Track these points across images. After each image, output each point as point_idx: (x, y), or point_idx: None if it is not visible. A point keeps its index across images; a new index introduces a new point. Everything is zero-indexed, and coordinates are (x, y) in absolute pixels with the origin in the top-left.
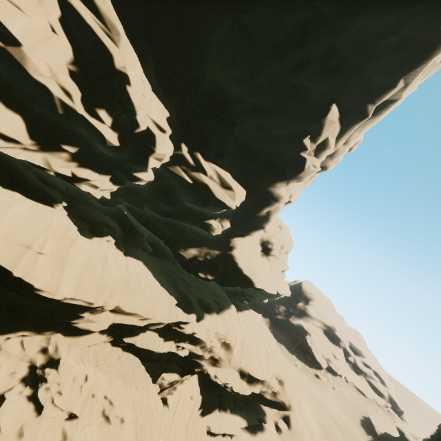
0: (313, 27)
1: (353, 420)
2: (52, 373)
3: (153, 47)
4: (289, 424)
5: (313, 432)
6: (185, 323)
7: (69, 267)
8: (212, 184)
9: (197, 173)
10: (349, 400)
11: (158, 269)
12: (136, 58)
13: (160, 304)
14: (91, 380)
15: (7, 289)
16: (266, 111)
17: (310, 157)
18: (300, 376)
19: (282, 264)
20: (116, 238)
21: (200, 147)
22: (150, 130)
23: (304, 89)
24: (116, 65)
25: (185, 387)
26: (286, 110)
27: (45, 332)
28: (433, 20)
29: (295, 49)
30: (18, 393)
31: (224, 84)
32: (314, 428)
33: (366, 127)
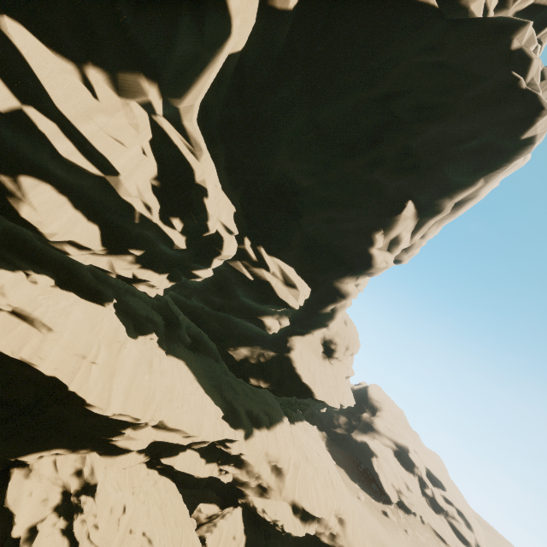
0: (390, 129)
1: None
2: (88, 502)
3: (225, 144)
4: None
5: None
6: (231, 441)
7: (118, 376)
8: (275, 281)
9: (259, 270)
10: None
11: (202, 370)
12: (214, 168)
13: (205, 418)
14: (130, 511)
15: (56, 402)
16: (337, 205)
17: (383, 252)
18: (363, 513)
19: (347, 368)
20: (160, 334)
21: (263, 240)
22: (219, 233)
23: (379, 185)
24: (196, 179)
25: (227, 523)
26: (359, 205)
27: (80, 450)
28: (511, 130)
29: (370, 149)
30: (52, 525)
31: (294, 175)
32: None
33: (444, 221)
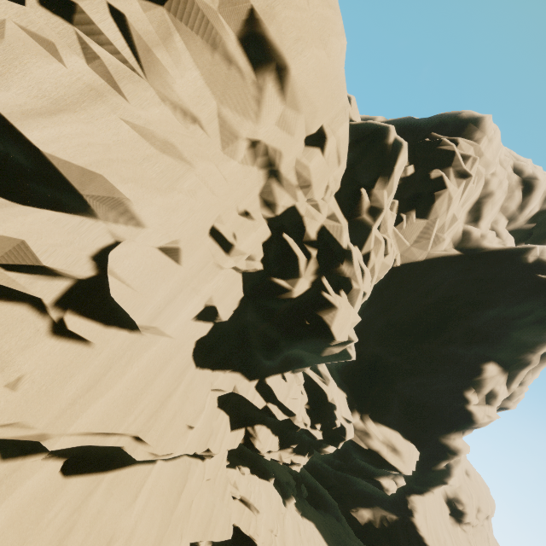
0: (451, 319)
1: None
2: None
3: None
4: None
5: None
6: None
7: None
8: (385, 448)
9: (370, 439)
10: None
11: (329, 533)
12: (335, 384)
13: None
14: None
15: None
16: (423, 374)
17: (481, 406)
18: None
19: (486, 537)
20: (296, 496)
21: (369, 411)
22: (342, 424)
23: (456, 354)
24: (328, 400)
25: None
26: (443, 372)
27: None
28: None
29: (439, 334)
30: None
31: (382, 354)
32: None
33: (539, 368)
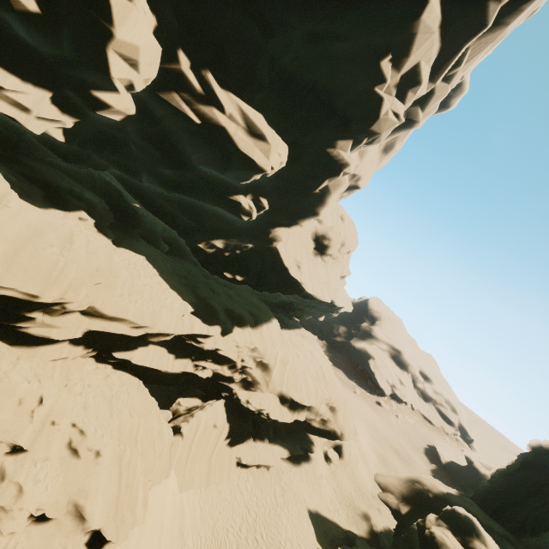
0: None
1: (416, 449)
2: None
3: None
4: (340, 454)
5: (369, 461)
6: (204, 337)
7: None
8: (233, 128)
9: (208, 108)
10: (413, 429)
11: (170, 268)
12: None
13: (164, 310)
14: (48, 402)
15: None
16: (322, 2)
17: (389, 97)
18: (358, 403)
19: (342, 267)
20: (97, 217)
21: (211, 61)
22: None
23: None
24: None
25: (205, 414)
26: (356, 0)
27: None
28: None
29: None
30: None
31: None
32: (370, 457)
33: (480, 49)
